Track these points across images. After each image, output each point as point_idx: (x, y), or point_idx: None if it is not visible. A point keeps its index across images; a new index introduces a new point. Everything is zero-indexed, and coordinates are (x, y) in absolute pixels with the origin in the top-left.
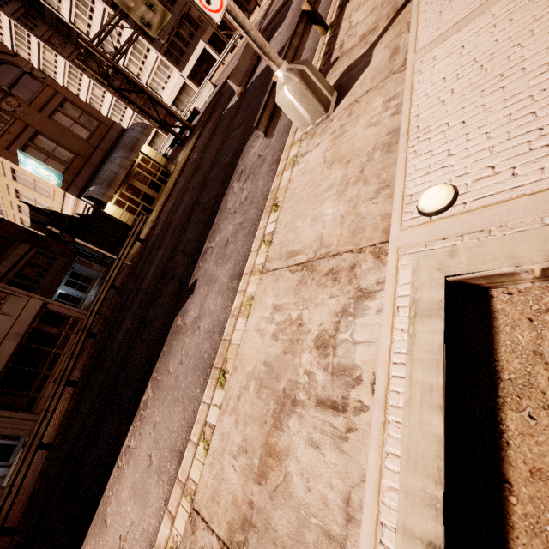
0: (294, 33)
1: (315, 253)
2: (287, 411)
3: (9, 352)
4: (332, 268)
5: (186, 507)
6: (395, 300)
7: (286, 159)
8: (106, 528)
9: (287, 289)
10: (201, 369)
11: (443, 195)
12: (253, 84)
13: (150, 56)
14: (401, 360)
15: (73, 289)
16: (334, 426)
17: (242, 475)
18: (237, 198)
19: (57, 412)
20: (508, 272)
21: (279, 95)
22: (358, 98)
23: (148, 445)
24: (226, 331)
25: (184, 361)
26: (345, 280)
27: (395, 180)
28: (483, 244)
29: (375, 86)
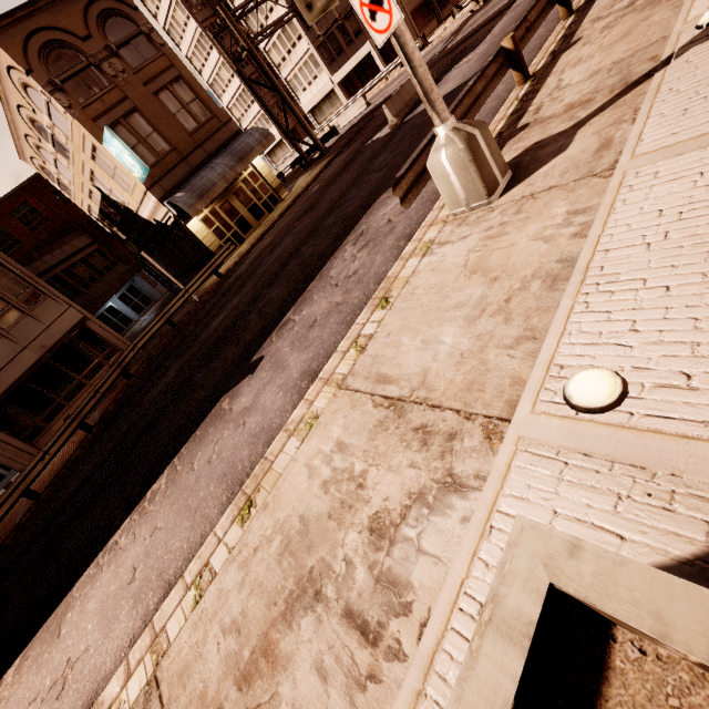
0: (481, 74)
1: (411, 391)
2: (306, 603)
3: (26, 365)
4: (425, 425)
5: (148, 668)
6: (492, 514)
7: (419, 241)
8: (58, 640)
9: (362, 426)
10: (228, 482)
11: (605, 389)
12: (413, 119)
13: (300, 45)
14: (470, 610)
15: (126, 306)
16: (355, 660)
17: (224, 663)
18: (344, 267)
19: (59, 454)
20: (646, 633)
21: (432, 158)
22: (536, 192)
23: (138, 554)
24: (272, 448)
25: (214, 461)
26: (436, 451)
27: (546, 334)
28: (622, 564)
29: (563, 184)
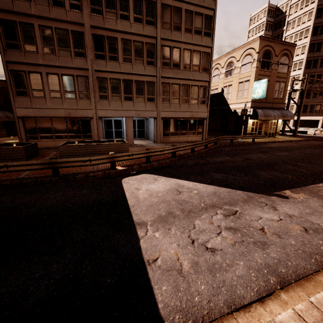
0: None
1: None
2: None
3: (185, 116)
4: None
5: None
6: None
7: None
8: None
9: None
10: None
11: None
12: None
13: (291, 100)
14: None
15: None
16: None
17: None
18: None
19: None
20: None
21: None
22: None
23: None
24: None
25: None
26: None
27: None
28: None
29: None
